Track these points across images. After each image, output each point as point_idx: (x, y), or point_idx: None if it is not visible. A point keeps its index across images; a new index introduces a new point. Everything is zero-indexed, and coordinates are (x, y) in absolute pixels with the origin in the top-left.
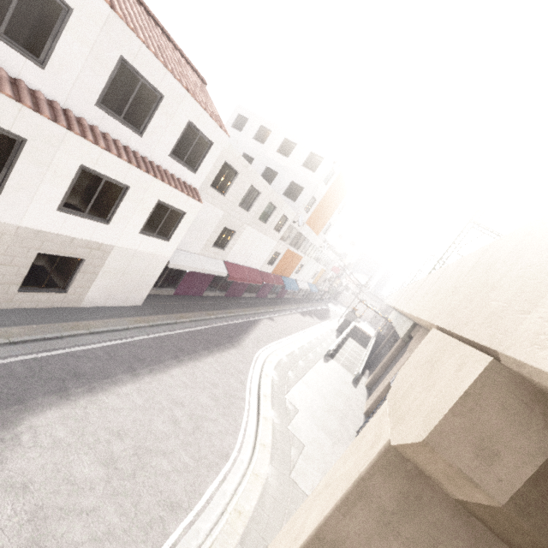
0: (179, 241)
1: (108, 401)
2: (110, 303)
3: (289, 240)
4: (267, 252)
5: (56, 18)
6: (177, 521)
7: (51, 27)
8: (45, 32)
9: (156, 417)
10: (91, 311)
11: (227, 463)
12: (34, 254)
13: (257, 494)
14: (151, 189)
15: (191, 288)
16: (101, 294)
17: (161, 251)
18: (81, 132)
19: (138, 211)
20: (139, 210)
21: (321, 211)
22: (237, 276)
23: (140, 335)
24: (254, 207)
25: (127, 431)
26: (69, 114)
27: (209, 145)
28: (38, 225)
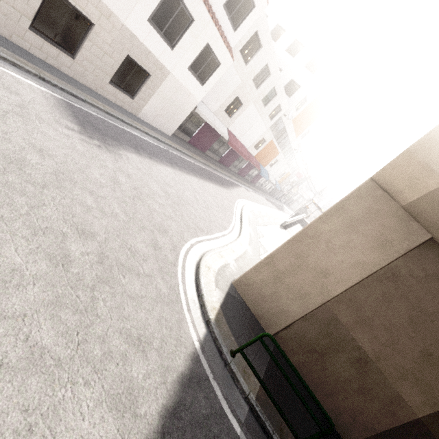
0: (208, 90)
1: (160, 168)
2: (154, 123)
3: (275, 132)
4: (257, 135)
5: None
6: (202, 234)
7: None
8: None
9: (186, 190)
10: (143, 122)
11: (225, 231)
12: (125, 55)
13: (242, 251)
14: (206, 29)
15: (200, 142)
16: (151, 113)
17: (195, 93)
18: None
19: (192, 47)
20: (194, 46)
21: (307, 114)
22: (234, 144)
23: (172, 150)
24: (262, 87)
25: (172, 187)
26: None
27: (251, 8)
28: (133, 29)
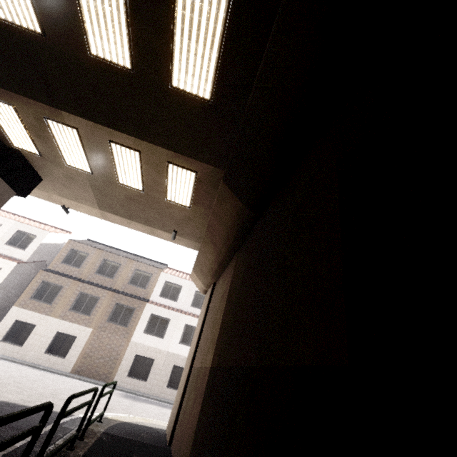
0: None
1: None
2: None
3: None
4: None
5: (179, 290)
6: None
7: (178, 292)
8: (177, 294)
9: None
10: None
11: None
12: (172, 365)
13: None
14: None
15: None
16: None
17: None
18: (185, 313)
19: None
20: None
21: None
22: None
23: None
24: None
25: None
26: (183, 311)
27: None
28: (173, 351)
